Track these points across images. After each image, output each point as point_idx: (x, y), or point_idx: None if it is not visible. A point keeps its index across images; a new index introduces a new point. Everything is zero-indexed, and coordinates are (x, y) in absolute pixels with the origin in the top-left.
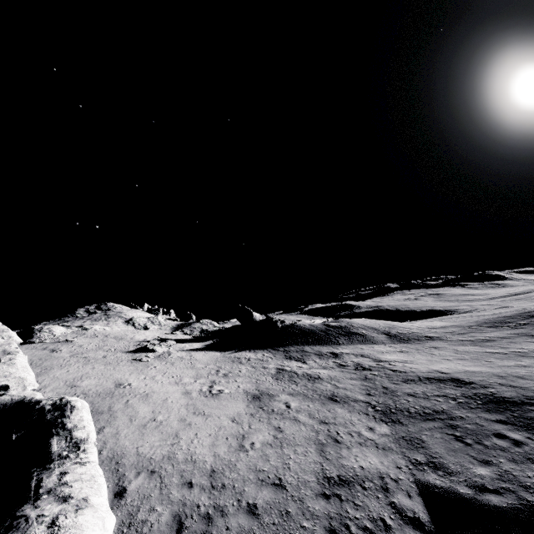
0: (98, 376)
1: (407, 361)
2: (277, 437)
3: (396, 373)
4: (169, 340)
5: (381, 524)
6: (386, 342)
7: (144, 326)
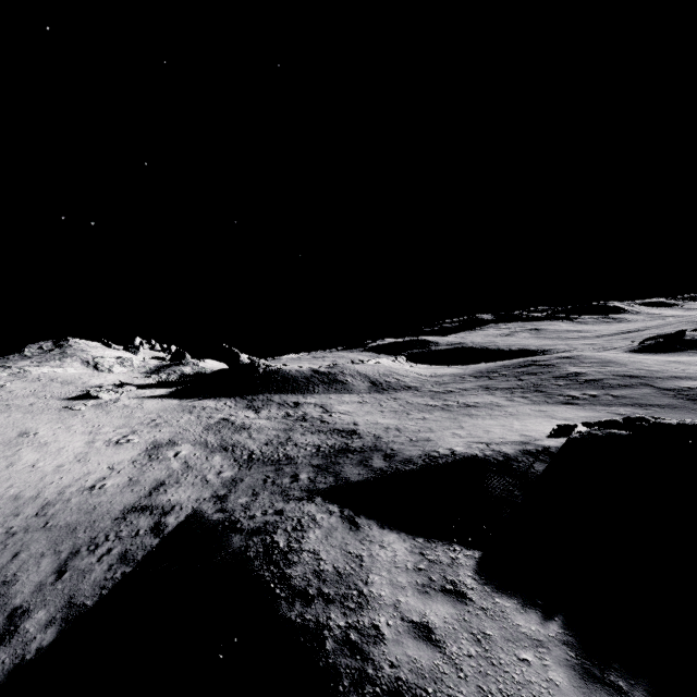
0: (6, 425)
1: (348, 413)
2: (132, 479)
3: (321, 424)
4: (128, 385)
5: (134, 534)
6: (363, 392)
7: (110, 368)
